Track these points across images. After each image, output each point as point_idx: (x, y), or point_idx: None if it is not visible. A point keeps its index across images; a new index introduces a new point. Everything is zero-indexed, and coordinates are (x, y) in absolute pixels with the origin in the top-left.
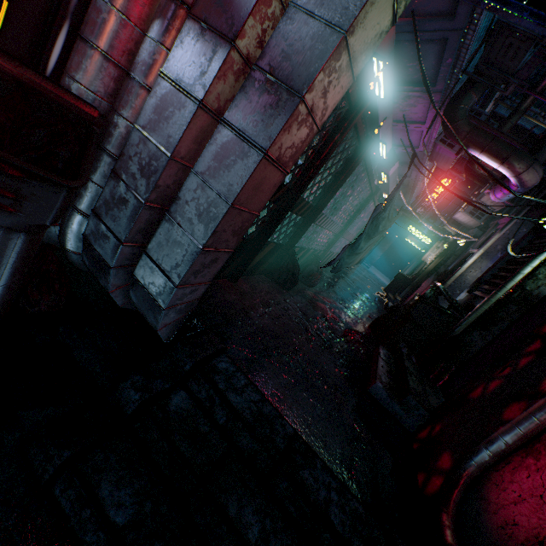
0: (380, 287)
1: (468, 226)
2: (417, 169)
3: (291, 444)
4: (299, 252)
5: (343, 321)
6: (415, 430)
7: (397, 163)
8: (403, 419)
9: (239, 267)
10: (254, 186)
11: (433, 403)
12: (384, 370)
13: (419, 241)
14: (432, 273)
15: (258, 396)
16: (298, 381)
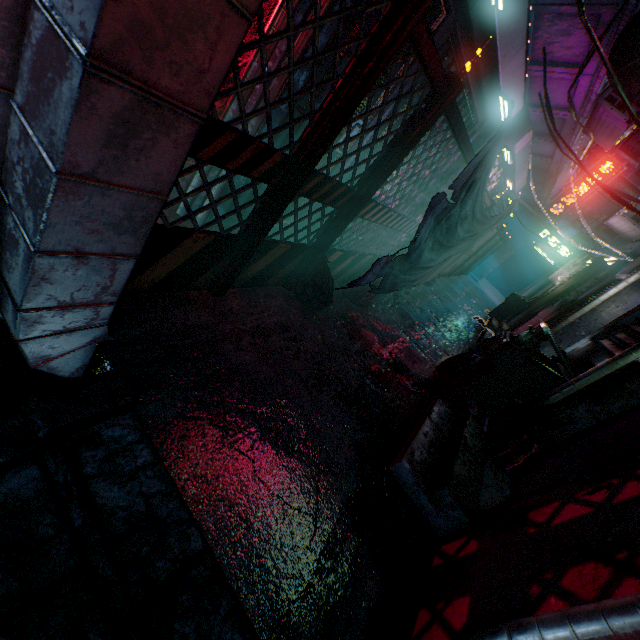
0: (485, 308)
1: (627, 238)
2: (556, 143)
3: (185, 570)
4: (346, 258)
5: (396, 358)
6: (444, 535)
7: (529, 133)
8: (432, 517)
9: (222, 276)
10: (106, 138)
11: (485, 501)
12: (426, 440)
13: (553, 252)
14: (558, 299)
15: (160, 485)
16: (258, 457)
